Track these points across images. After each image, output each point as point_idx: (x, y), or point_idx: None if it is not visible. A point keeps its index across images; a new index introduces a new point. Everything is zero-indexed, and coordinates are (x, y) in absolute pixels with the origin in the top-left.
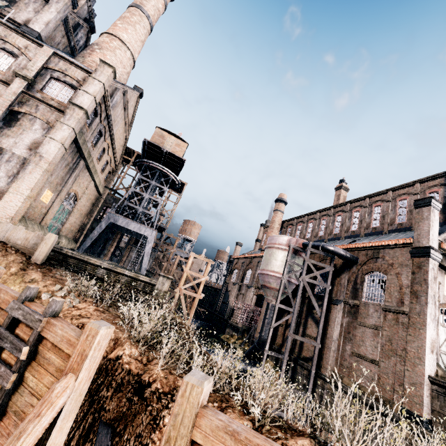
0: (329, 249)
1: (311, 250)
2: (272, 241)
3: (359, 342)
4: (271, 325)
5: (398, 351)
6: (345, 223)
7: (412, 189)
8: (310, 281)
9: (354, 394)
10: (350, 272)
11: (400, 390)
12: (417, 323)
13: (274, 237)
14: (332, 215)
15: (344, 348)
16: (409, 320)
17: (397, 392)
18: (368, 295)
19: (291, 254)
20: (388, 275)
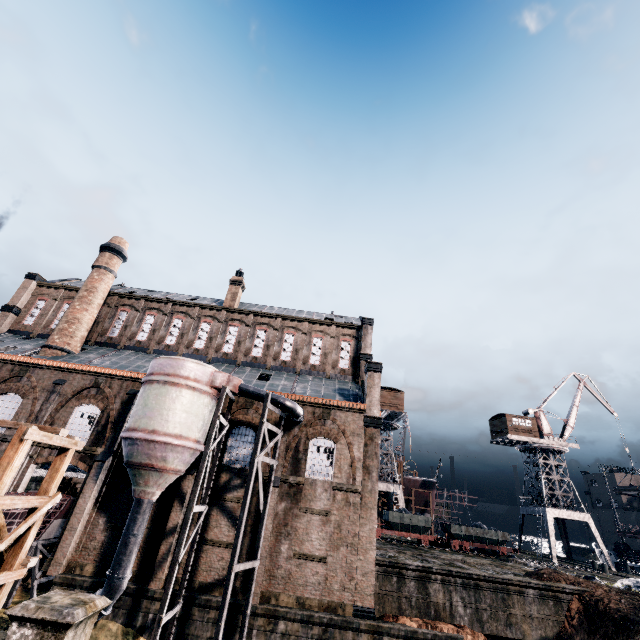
0: (294, 407)
1: (271, 407)
2: (182, 371)
3: (304, 536)
4: (179, 556)
5: (350, 538)
6: (246, 342)
7: (329, 329)
8: (264, 459)
9: (305, 617)
10: (290, 434)
11: (351, 586)
12: (369, 502)
13: (187, 365)
14: (224, 322)
15: (279, 550)
16: (362, 500)
17: (348, 590)
18: (313, 467)
19: (212, 400)
20: (338, 444)
